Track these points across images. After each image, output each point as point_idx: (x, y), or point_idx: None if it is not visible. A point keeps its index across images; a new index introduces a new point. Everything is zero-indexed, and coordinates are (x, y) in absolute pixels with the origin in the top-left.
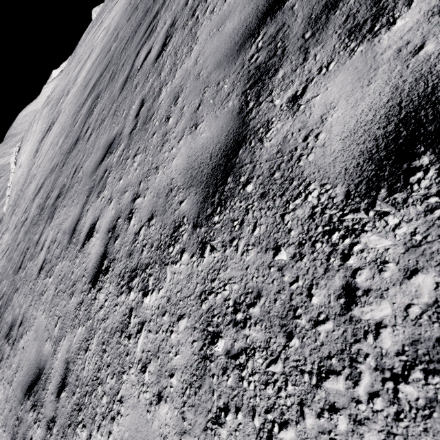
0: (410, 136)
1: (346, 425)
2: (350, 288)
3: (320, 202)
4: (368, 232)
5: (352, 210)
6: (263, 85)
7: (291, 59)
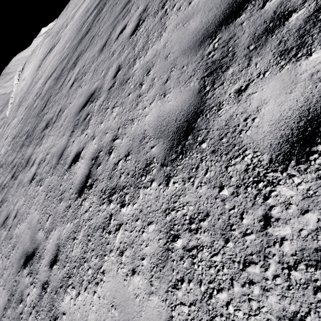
0: None
1: None
2: None
3: None
4: None
5: None
6: None
7: None
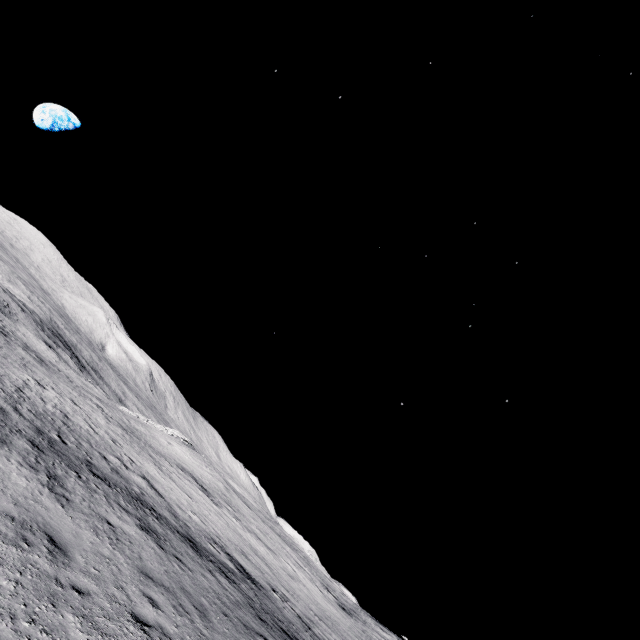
0: None
1: None
2: None
3: None
4: None
5: None
6: None
7: None
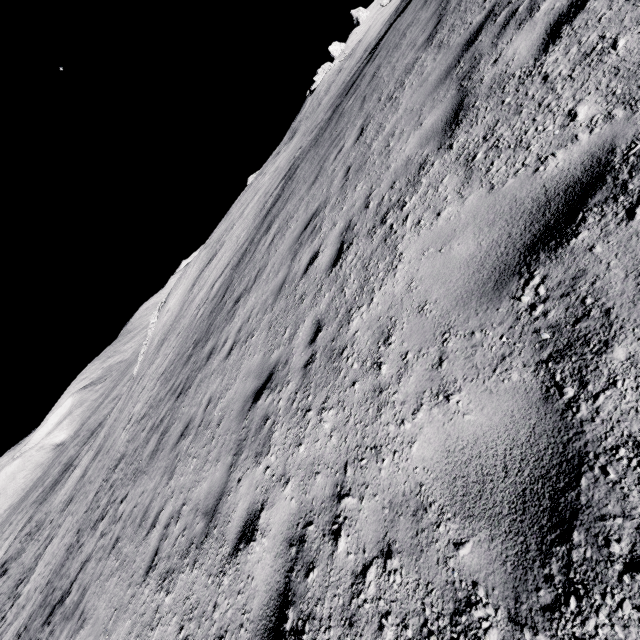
0: None
1: None
2: None
3: None
4: None
5: None
6: (446, 6)
7: None
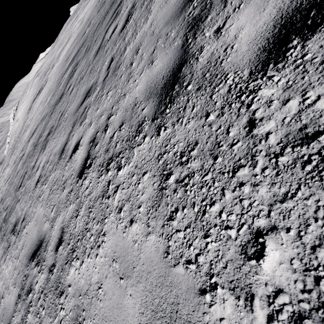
0: (287, 32)
1: (249, 189)
2: (252, 120)
3: (234, 82)
4: (262, 89)
5: (253, 80)
6: (198, 27)
7: (216, 8)
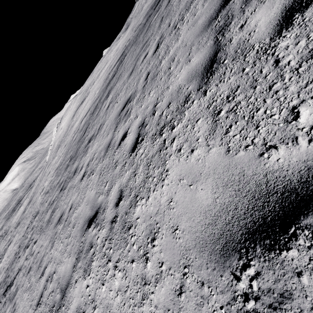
0: None
1: None
2: None
3: None
4: None
5: None
6: None
7: None
